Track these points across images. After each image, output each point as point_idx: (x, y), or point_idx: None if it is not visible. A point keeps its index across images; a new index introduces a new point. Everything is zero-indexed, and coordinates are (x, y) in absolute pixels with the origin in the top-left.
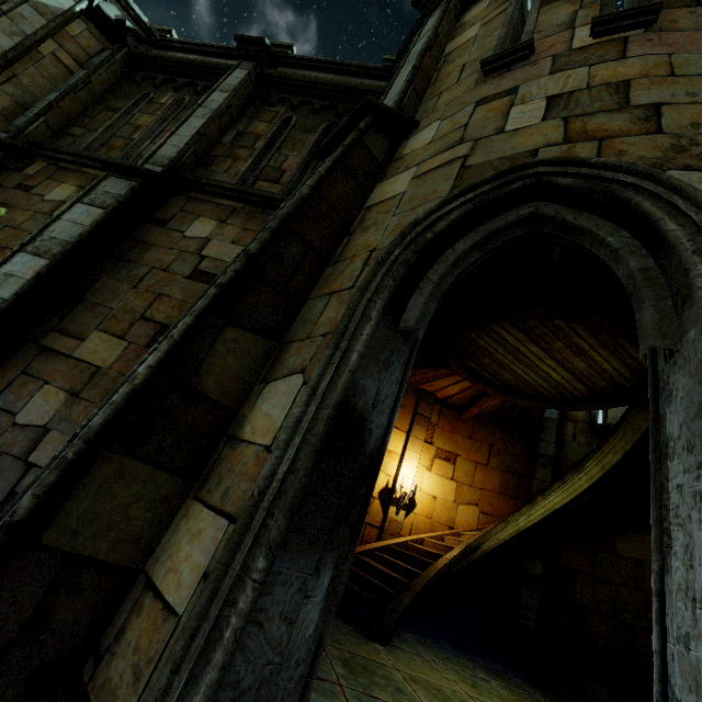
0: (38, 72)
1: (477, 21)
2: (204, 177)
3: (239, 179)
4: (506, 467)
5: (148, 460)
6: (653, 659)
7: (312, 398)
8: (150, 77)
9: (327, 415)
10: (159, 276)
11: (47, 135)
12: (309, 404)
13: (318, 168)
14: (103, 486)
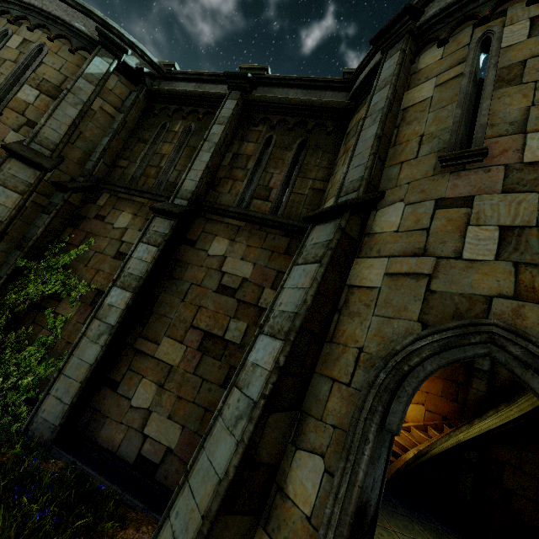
0: (94, 125)
1: (432, 76)
2: (215, 202)
3: (239, 199)
4: (447, 377)
5: (238, 512)
6: None
7: (335, 501)
8: (164, 108)
9: (348, 522)
10: (197, 291)
11: (106, 170)
12: (334, 505)
13: (307, 236)
14: (219, 535)
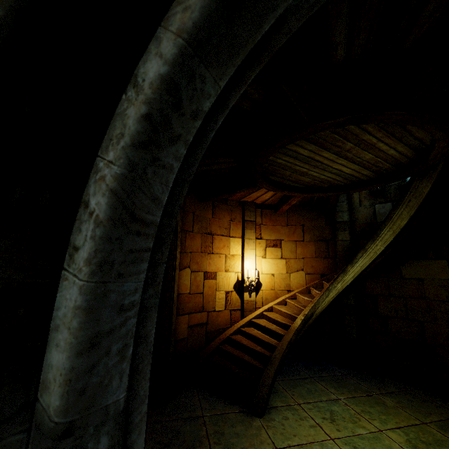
0: None
1: None
2: None
3: None
4: (316, 238)
5: None
6: (438, 340)
7: None
8: None
9: None
10: None
11: None
12: None
13: None
14: None
